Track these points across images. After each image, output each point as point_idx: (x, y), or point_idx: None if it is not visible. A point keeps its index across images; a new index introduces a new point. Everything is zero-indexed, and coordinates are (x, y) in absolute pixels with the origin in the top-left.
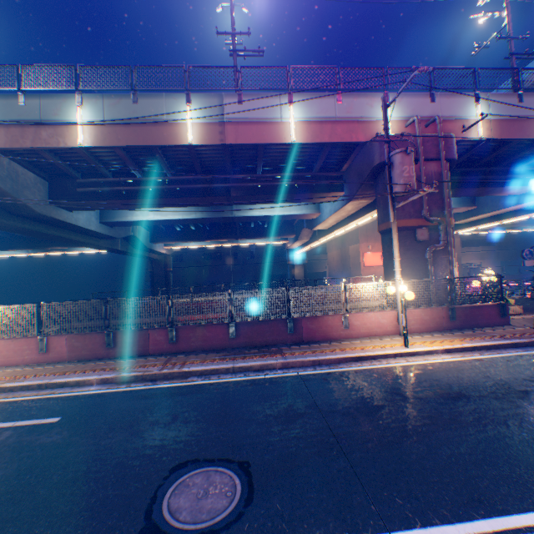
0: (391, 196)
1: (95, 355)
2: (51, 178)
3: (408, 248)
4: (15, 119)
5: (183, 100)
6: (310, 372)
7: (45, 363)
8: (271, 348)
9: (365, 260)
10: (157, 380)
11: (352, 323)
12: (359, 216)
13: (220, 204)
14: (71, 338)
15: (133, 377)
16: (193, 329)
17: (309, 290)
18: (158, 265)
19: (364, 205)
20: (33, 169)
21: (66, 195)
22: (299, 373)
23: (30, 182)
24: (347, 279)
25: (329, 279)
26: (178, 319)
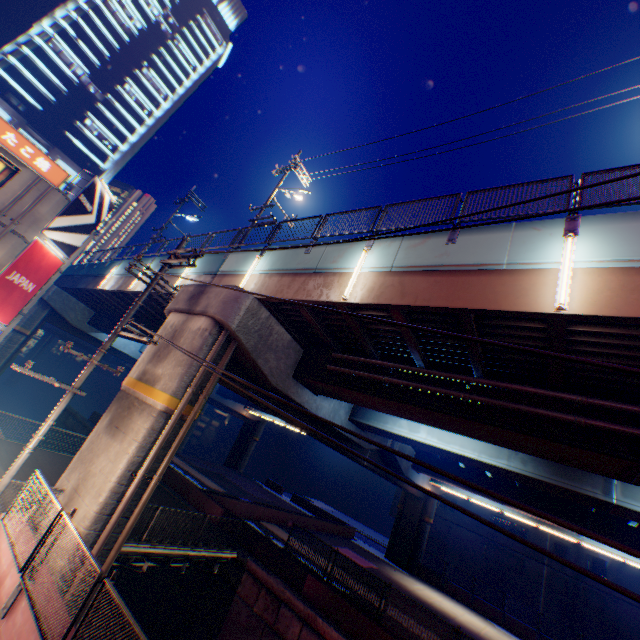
0: None
1: None
2: (308, 345)
3: None
4: (292, 267)
5: (554, 229)
6: None
7: None
8: None
9: None
10: None
11: None
12: None
13: (589, 468)
14: None
15: None
16: None
17: None
18: (411, 502)
19: None
20: (291, 330)
21: (313, 370)
22: None
23: (281, 343)
24: None
25: None
26: None
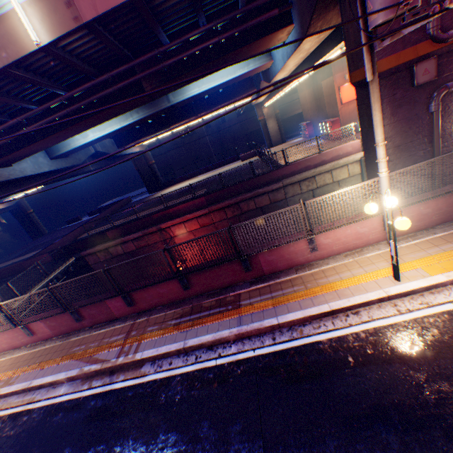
0: (367, 27)
1: (73, 328)
2: None
3: (400, 103)
4: None
5: None
6: (267, 351)
7: (39, 342)
8: (229, 293)
9: (343, 96)
10: (115, 372)
11: (321, 242)
12: (322, 54)
13: (144, 103)
14: (45, 321)
15: (94, 372)
16: (144, 290)
17: (286, 143)
18: (140, 163)
19: (327, 35)
20: None
21: None
22: (254, 353)
23: None
24: (323, 125)
25: (304, 126)
26: (162, 227)
